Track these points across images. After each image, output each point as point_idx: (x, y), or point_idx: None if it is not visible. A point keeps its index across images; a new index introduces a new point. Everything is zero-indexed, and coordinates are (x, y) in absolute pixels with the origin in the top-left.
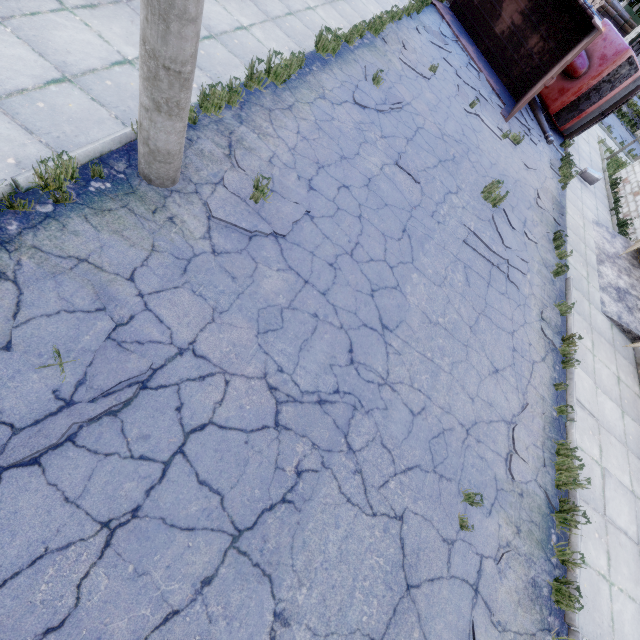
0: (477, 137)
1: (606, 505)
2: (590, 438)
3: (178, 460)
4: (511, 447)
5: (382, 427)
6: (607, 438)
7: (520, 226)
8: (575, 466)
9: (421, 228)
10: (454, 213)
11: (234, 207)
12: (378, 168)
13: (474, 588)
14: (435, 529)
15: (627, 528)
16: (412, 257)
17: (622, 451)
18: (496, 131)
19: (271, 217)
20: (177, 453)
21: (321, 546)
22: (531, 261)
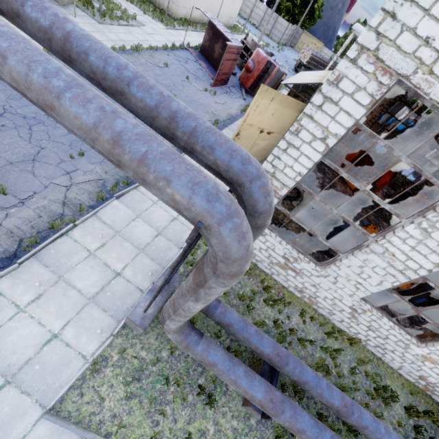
0: (184, 88)
1: None
2: None
3: None
4: None
5: (50, 130)
6: None
7: None
8: None
9: None
10: None
11: None
12: None
13: (67, 172)
14: (58, 156)
15: None
16: None
17: None
18: (201, 89)
19: None
20: None
21: (1, 140)
22: None
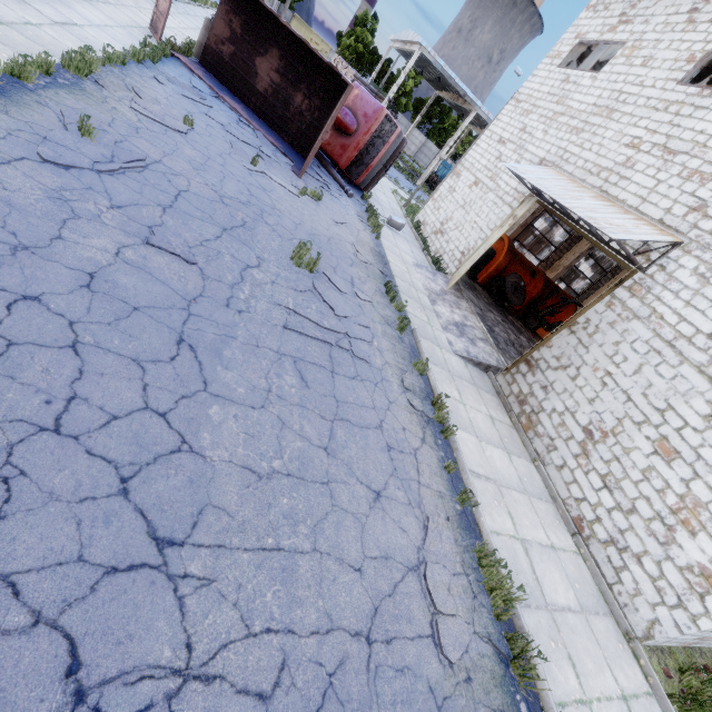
0: (270, 197)
1: (543, 589)
2: (498, 510)
3: None
4: (432, 606)
5: None
6: (510, 497)
7: (349, 287)
8: (503, 575)
9: (212, 328)
10: (261, 293)
11: None
12: (110, 254)
13: None
14: None
15: (568, 600)
16: (204, 380)
17: (526, 502)
18: (291, 189)
19: None
20: None
21: None
22: (372, 324)
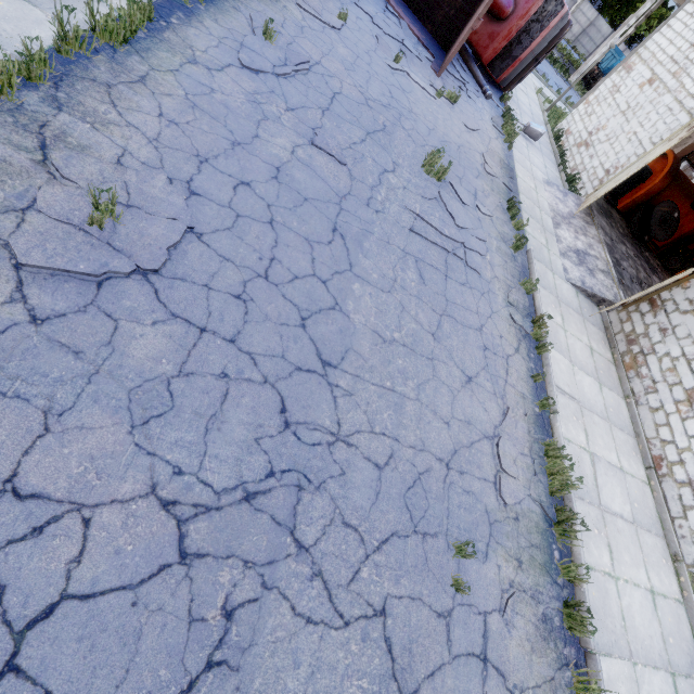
0: (408, 99)
1: (600, 494)
2: (575, 425)
3: (7, 686)
4: (498, 466)
5: (341, 500)
6: (590, 419)
7: (471, 199)
8: (566, 466)
9: (356, 222)
10: (394, 196)
11: (63, 241)
12: (288, 152)
13: (482, 658)
14: (427, 606)
15: (622, 510)
16: (350, 262)
17: (606, 428)
18: (429, 89)
19: (131, 246)
20: (3, 675)
21: None
22: (488, 238)
